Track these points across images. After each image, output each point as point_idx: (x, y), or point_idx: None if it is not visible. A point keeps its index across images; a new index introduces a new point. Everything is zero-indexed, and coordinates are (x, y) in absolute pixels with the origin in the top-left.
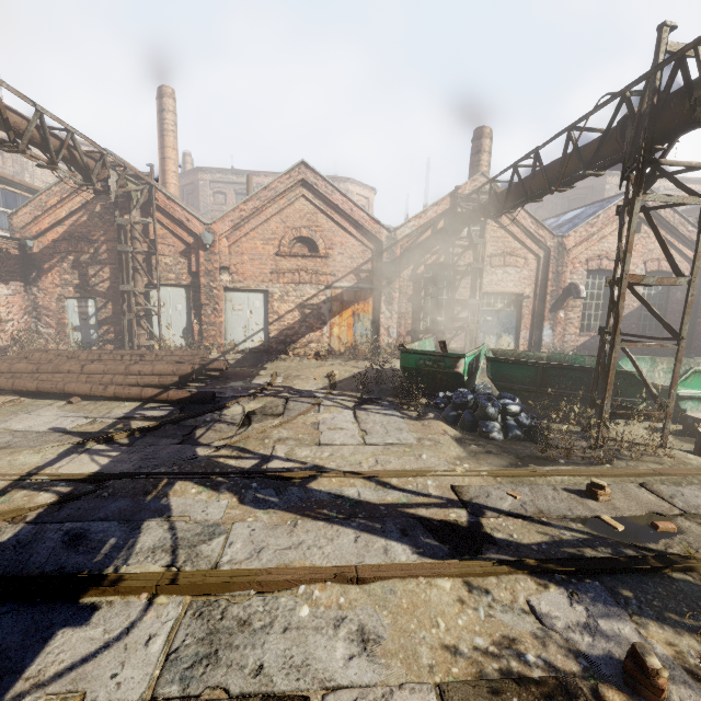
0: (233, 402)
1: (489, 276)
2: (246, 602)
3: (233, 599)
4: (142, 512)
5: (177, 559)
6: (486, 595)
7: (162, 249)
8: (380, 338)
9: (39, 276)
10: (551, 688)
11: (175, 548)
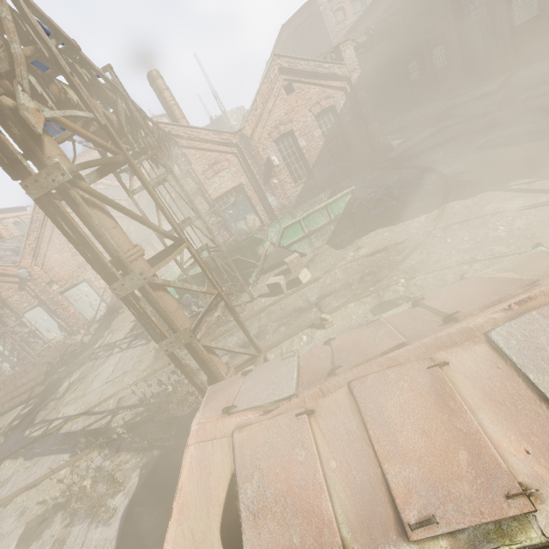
0: (68, 378)
1: (211, 186)
2: None
3: None
4: None
5: None
6: (77, 468)
7: (6, 294)
8: (171, 266)
9: None
10: (62, 505)
11: None
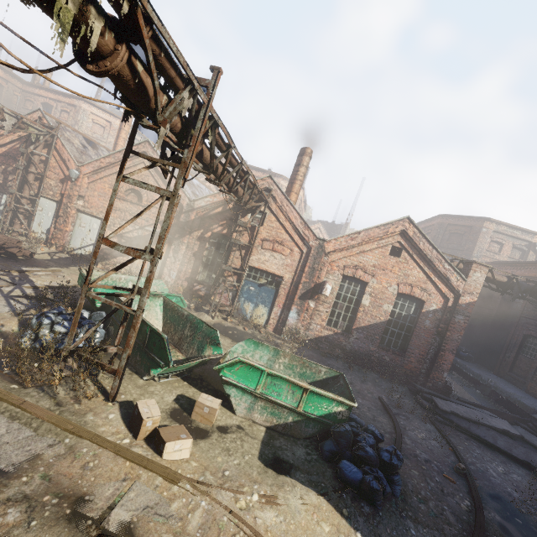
0: None
1: (258, 255)
2: None
3: None
4: None
5: None
6: None
7: (51, 174)
8: (163, 276)
9: None
10: None
11: None
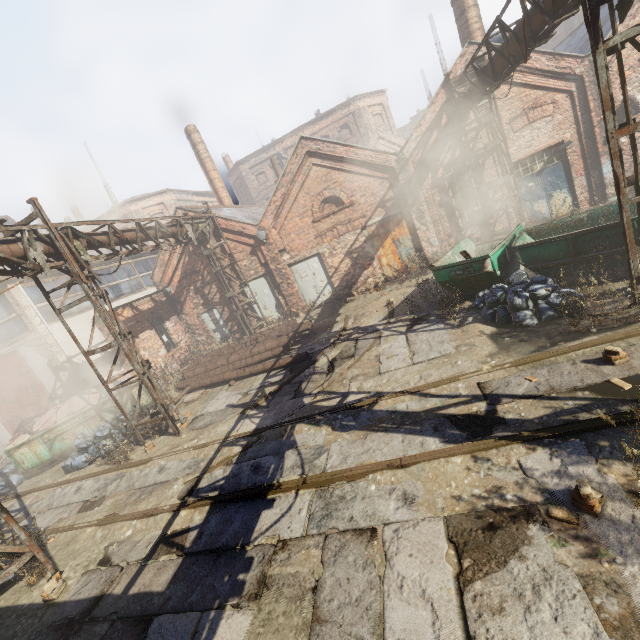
0: (320, 355)
1: (515, 143)
2: (342, 487)
3: (336, 487)
4: (283, 447)
5: (305, 470)
6: (487, 462)
7: (238, 257)
8: (424, 252)
9: (182, 307)
10: (517, 512)
11: (303, 464)
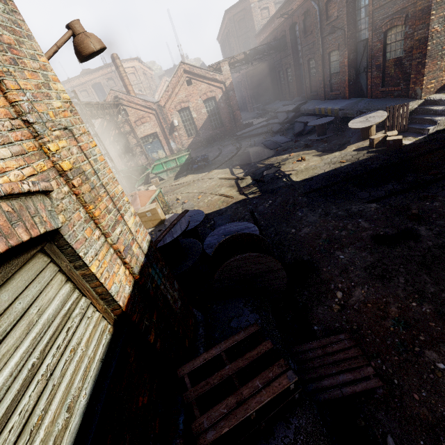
0: None
1: (139, 130)
2: None
3: None
4: None
5: None
6: None
7: None
8: None
9: None
10: None
11: None
